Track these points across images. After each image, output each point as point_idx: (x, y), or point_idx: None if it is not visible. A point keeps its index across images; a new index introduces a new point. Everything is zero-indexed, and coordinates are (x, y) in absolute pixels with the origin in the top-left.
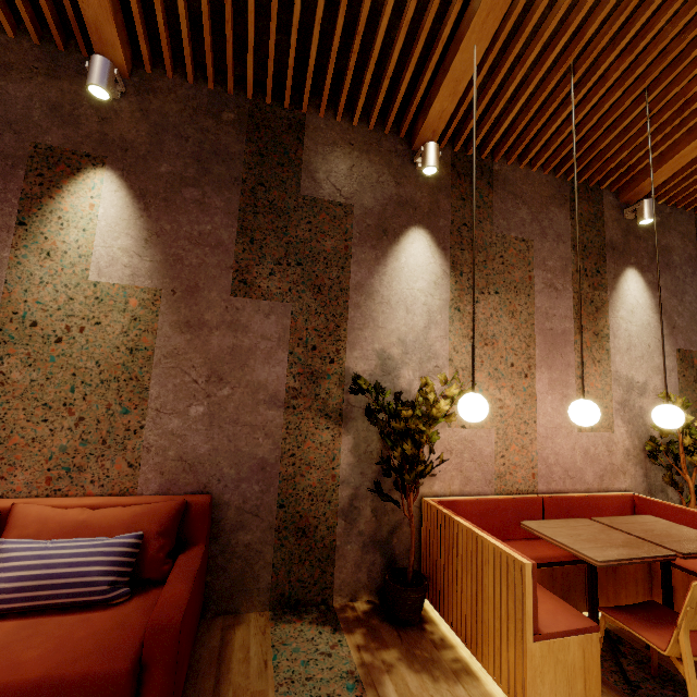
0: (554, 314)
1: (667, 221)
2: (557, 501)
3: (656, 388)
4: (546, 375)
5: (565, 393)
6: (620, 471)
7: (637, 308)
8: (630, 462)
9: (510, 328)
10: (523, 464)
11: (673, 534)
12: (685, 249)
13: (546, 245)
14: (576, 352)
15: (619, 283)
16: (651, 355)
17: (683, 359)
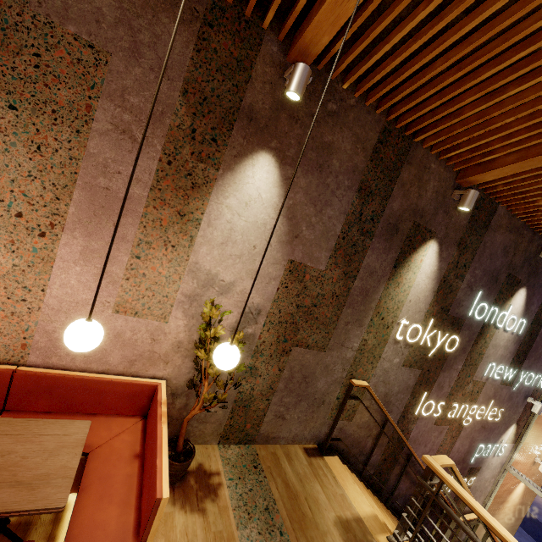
0: (120, 171)
1: (344, 114)
2: (36, 378)
3: (245, 291)
4: (80, 241)
5: (107, 269)
6: (161, 359)
7: (256, 202)
8: (178, 353)
9: (28, 165)
10: (9, 332)
11: (18, 466)
12: (353, 157)
13: (134, 71)
14: (142, 227)
15: (241, 165)
16: (254, 257)
17: (293, 272)
